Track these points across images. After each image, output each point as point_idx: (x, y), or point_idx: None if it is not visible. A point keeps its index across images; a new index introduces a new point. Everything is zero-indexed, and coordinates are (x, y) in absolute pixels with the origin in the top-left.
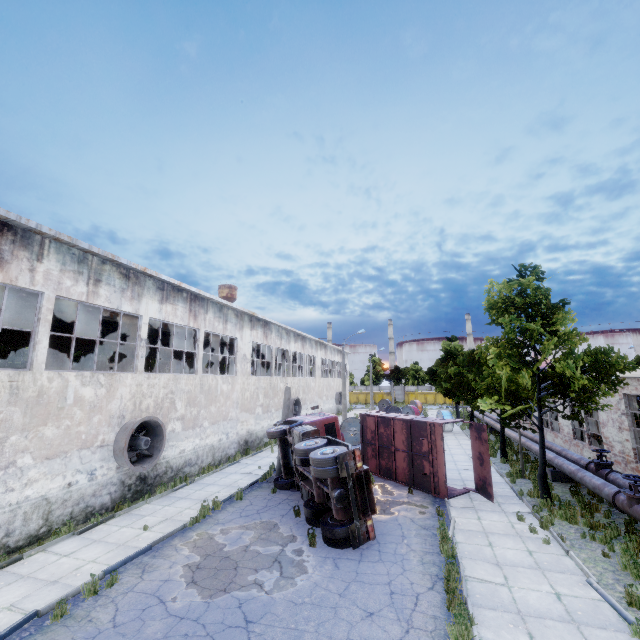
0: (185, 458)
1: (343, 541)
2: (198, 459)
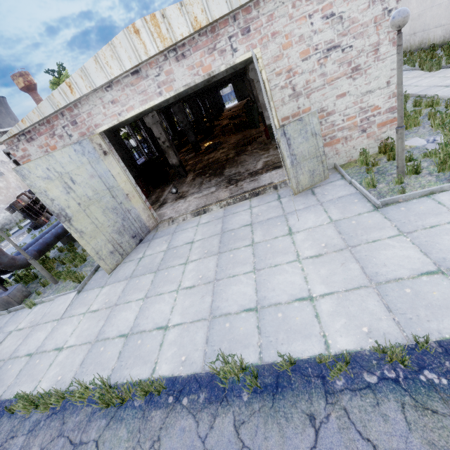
0: (1, 224)
1: (36, 227)
2: (11, 221)
